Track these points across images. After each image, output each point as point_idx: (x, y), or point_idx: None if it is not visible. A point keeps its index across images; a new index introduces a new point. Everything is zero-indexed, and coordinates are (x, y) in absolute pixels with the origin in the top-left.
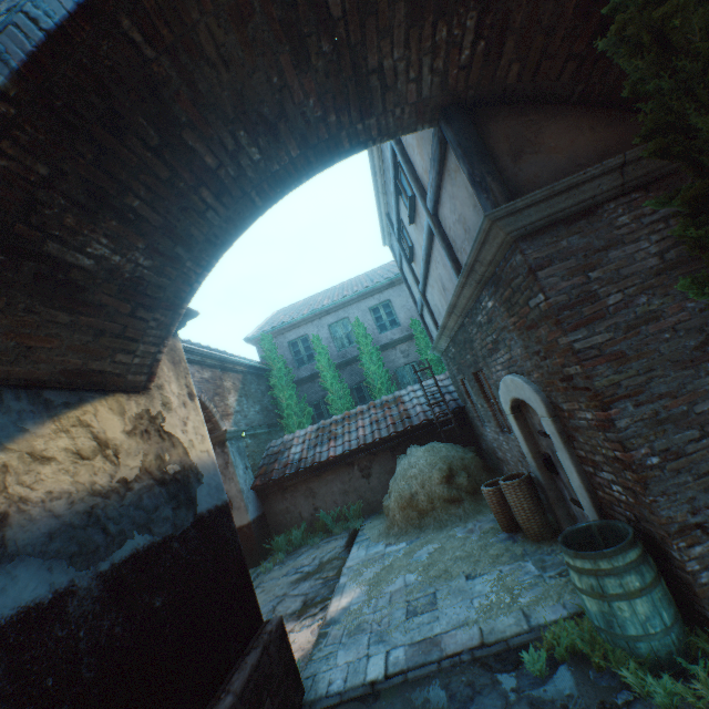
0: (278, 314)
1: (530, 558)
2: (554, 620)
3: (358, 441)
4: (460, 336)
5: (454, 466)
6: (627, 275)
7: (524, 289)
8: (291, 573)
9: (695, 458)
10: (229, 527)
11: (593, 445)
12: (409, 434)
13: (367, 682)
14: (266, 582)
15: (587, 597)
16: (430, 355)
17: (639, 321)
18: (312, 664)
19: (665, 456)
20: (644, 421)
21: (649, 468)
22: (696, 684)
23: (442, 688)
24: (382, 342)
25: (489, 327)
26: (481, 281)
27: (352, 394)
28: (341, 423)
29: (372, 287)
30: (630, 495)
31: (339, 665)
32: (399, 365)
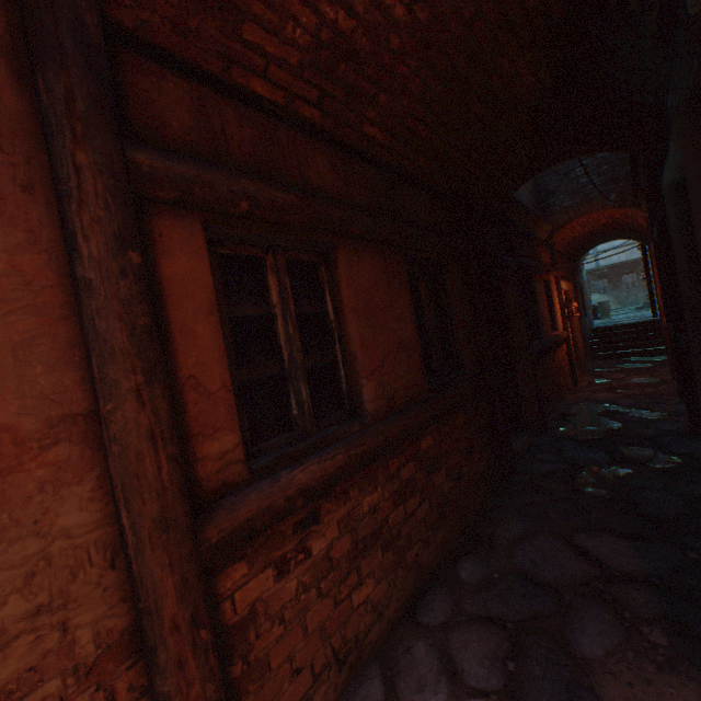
0: None
1: None
2: None
3: None
4: (626, 265)
5: None
6: None
7: None
8: None
9: None
10: None
11: None
12: None
13: None
14: None
15: None
16: None
17: None
18: None
19: None
20: None
21: None
22: None
23: None
24: None
25: None
26: None
27: None
28: None
29: None
30: None
31: None
32: None
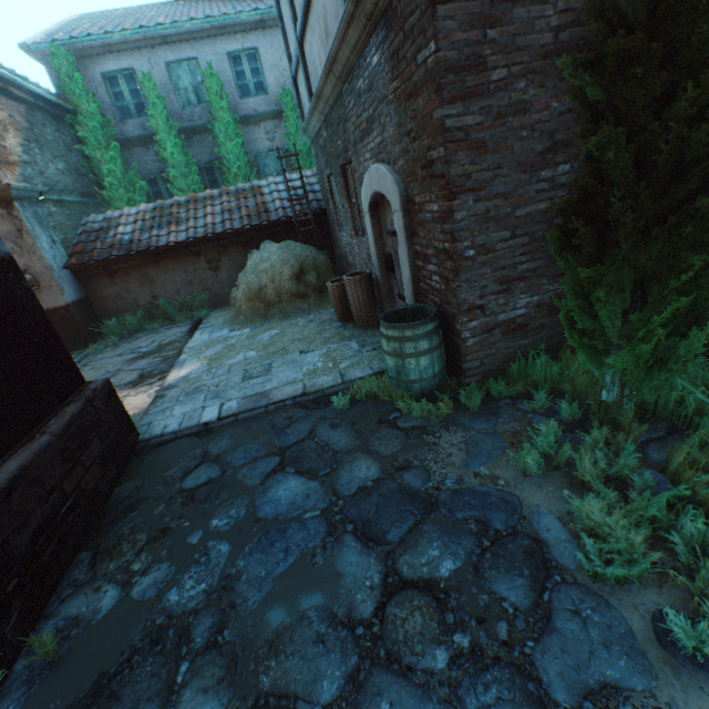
0: (81, 20)
1: (355, 340)
2: (362, 377)
3: (206, 230)
4: (335, 113)
5: (306, 266)
6: (520, 48)
7: (417, 34)
8: (127, 354)
9: (499, 255)
10: (20, 286)
11: (430, 240)
12: (265, 231)
13: (201, 424)
14: (97, 361)
15: (390, 357)
16: (300, 144)
17: (510, 111)
18: (149, 417)
19: (480, 251)
20: (476, 217)
21: (466, 259)
22: (440, 404)
23: (267, 422)
24: (243, 113)
25: (368, 98)
26: (372, 18)
27: (202, 176)
28: (186, 207)
29: (234, 18)
30: (444, 283)
31: (176, 415)
32: (262, 149)
